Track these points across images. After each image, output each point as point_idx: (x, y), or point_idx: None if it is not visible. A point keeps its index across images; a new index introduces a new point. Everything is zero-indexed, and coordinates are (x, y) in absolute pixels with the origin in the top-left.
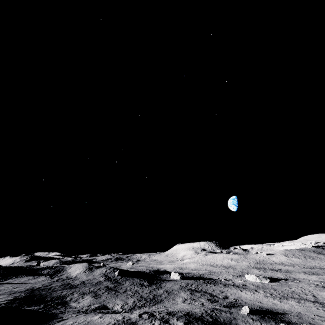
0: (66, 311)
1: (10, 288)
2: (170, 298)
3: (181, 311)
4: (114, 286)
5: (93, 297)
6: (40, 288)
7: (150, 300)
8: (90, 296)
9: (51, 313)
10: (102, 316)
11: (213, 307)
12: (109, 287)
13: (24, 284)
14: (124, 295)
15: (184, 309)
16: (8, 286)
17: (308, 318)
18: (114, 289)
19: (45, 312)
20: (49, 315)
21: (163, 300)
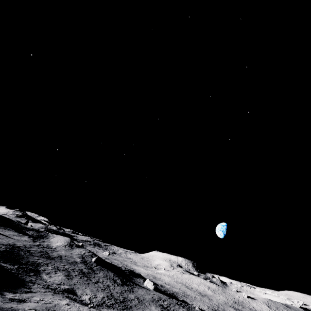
0: (36, 281)
1: None
2: (140, 308)
3: None
4: (88, 272)
5: (65, 276)
6: (21, 247)
7: (120, 302)
8: (62, 274)
9: (22, 278)
10: (69, 303)
11: None
12: (83, 271)
13: (8, 238)
14: (95, 286)
15: None
16: None
17: None
18: (87, 275)
19: (17, 275)
20: (19, 280)
21: (133, 308)
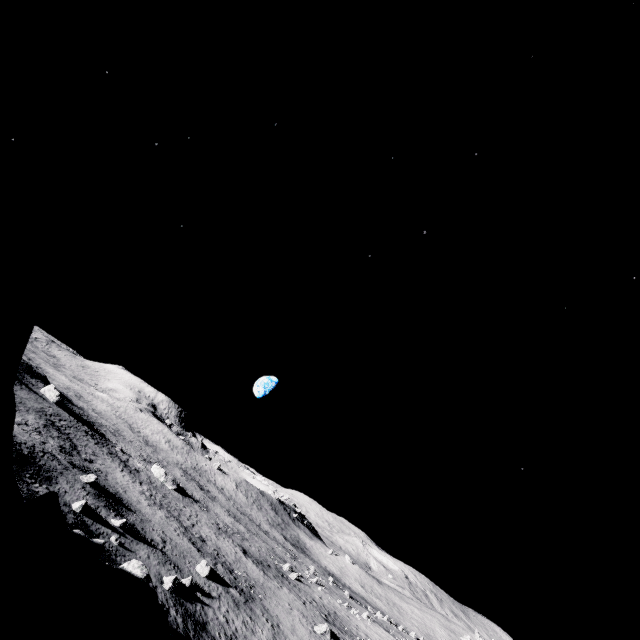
0: None
1: None
2: None
3: None
4: None
5: None
6: None
7: None
8: None
9: None
10: None
11: (51, 452)
12: None
13: None
14: None
15: None
16: None
17: (150, 527)
18: None
19: None
20: None
21: None
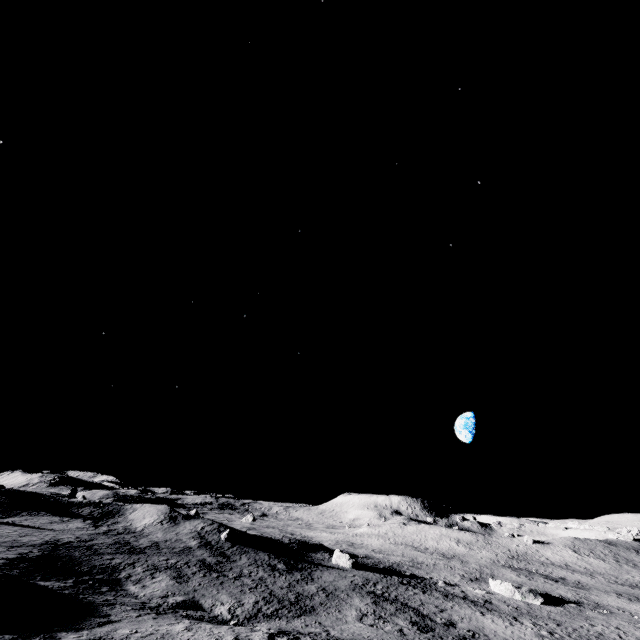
0: (117, 601)
1: (13, 534)
2: (332, 606)
3: None
4: (217, 562)
5: (174, 580)
6: (72, 543)
7: (290, 604)
8: (167, 576)
9: (87, 601)
10: (191, 627)
11: None
12: (207, 563)
13: (42, 531)
14: (236, 585)
15: (363, 638)
16: (11, 530)
17: None
18: (217, 569)
19: (75, 598)
20: (83, 605)
21: (317, 609)
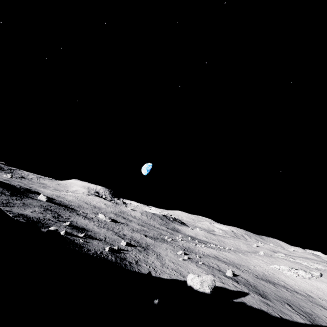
0: None
1: None
2: (23, 207)
3: (20, 213)
4: None
5: None
6: None
7: (2, 203)
8: None
9: None
10: None
11: (48, 218)
12: None
13: None
14: None
15: (24, 213)
16: None
17: (99, 234)
18: None
19: None
20: None
21: (14, 207)
